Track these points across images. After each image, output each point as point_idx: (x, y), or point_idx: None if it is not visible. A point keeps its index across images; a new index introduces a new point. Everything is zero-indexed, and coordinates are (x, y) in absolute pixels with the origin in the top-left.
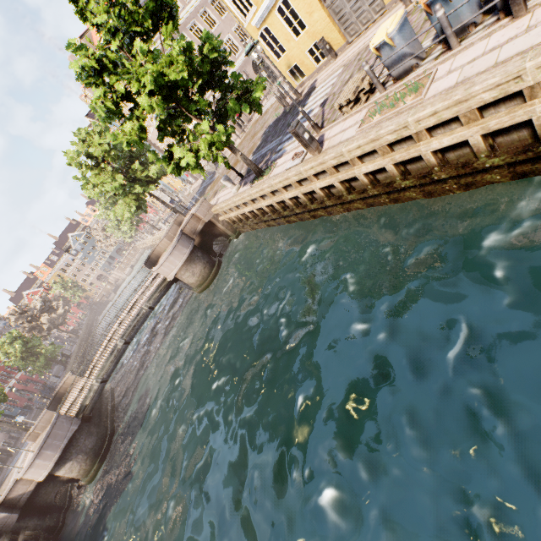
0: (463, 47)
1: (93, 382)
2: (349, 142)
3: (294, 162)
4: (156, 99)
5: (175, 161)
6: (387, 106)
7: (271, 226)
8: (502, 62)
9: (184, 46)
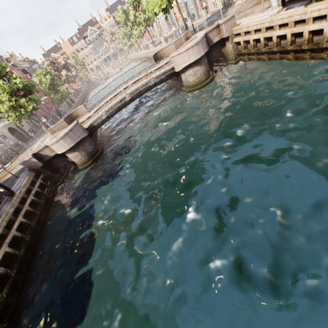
0: None
1: (103, 114)
2: None
3: None
4: None
5: None
6: None
7: (284, 59)
8: None
9: None
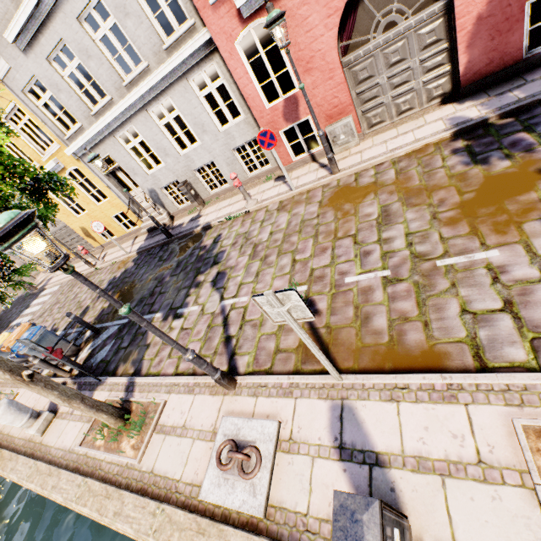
0: None
1: None
2: None
3: None
4: None
5: None
6: None
7: None
8: (8, 437)
9: None
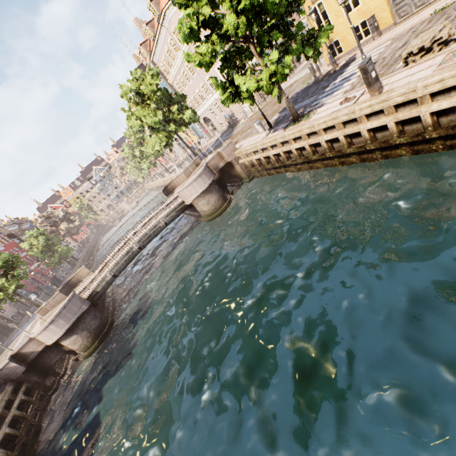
0: None
1: (107, 274)
2: (427, 77)
3: (344, 105)
4: (241, 20)
5: (230, 91)
6: None
7: (290, 171)
8: None
9: None
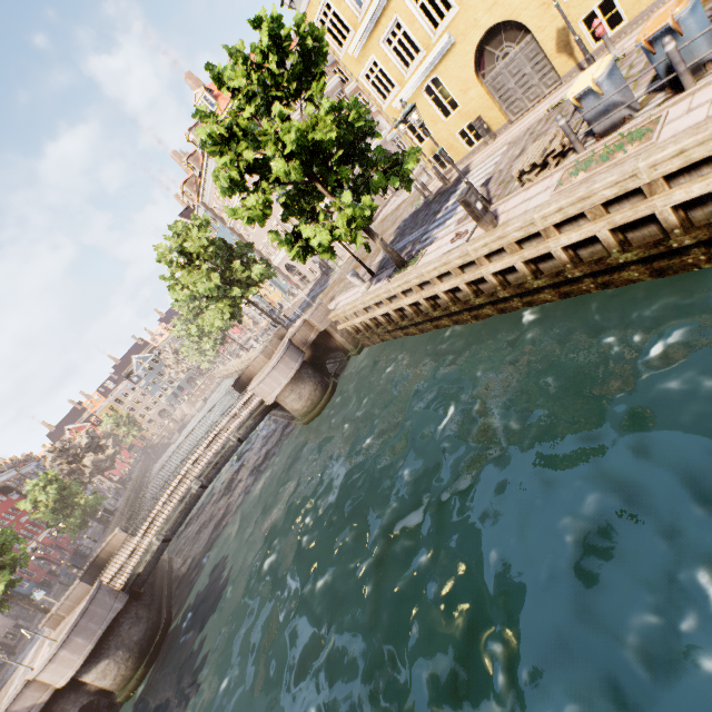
0: (703, 84)
1: (153, 539)
2: (543, 206)
3: (455, 244)
4: (293, 164)
5: (300, 245)
6: (596, 161)
7: (410, 334)
8: None
9: (334, 105)
